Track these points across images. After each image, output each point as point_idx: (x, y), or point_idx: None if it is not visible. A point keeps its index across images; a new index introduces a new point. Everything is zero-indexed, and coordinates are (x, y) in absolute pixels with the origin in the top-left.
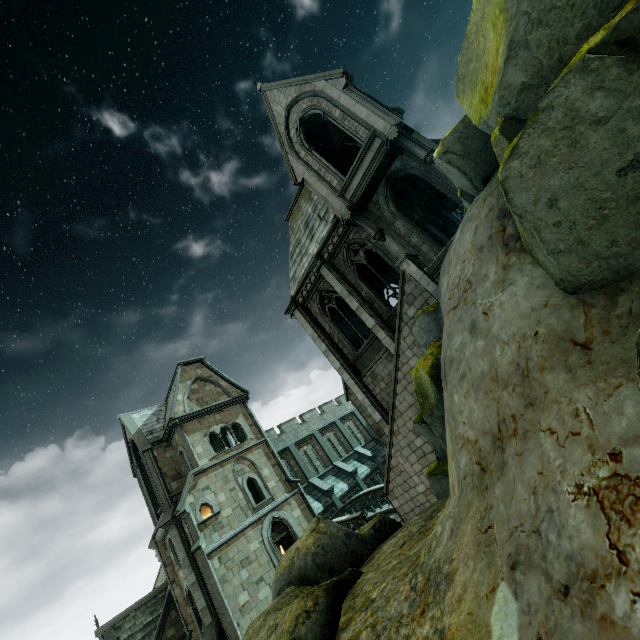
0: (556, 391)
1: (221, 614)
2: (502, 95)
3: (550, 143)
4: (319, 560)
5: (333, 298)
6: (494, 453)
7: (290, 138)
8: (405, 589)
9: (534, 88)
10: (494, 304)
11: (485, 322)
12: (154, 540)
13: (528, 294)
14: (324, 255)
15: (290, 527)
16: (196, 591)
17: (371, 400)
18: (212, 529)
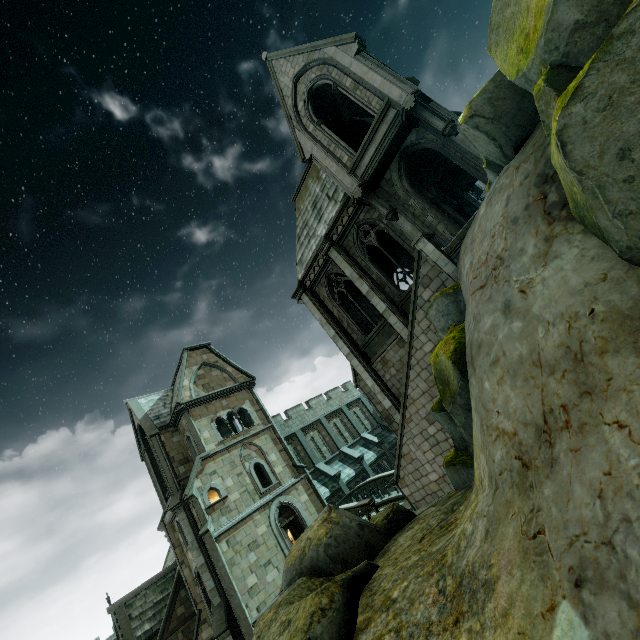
0: (624, 378)
1: (230, 596)
2: (549, 38)
3: (627, 78)
4: (332, 551)
5: (342, 282)
6: (539, 447)
7: (298, 111)
8: (432, 592)
9: (590, 26)
10: (534, 281)
11: (523, 301)
12: (163, 522)
13: (579, 267)
14: (333, 237)
15: (297, 512)
16: (205, 573)
17: (381, 387)
18: (220, 513)
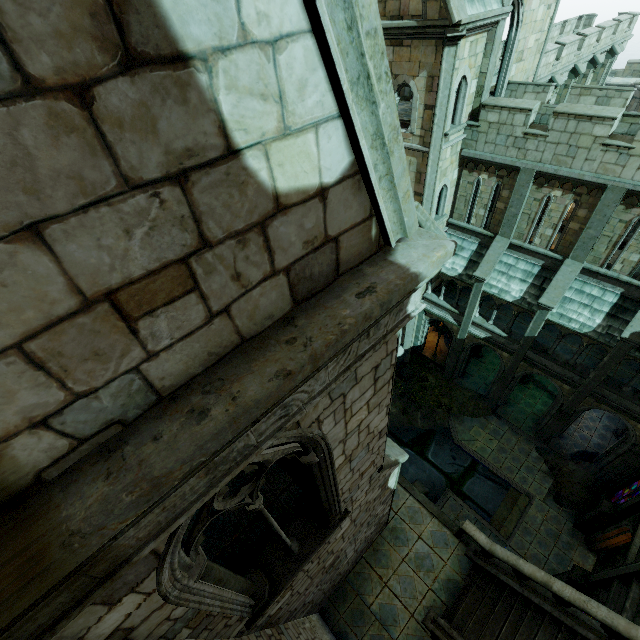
0: None
1: None
2: None
3: None
4: None
5: None
6: None
7: None
8: None
9: None
10: None
11: None
12: None
13: None
14: None
15: None
16: None
17: None
18: None
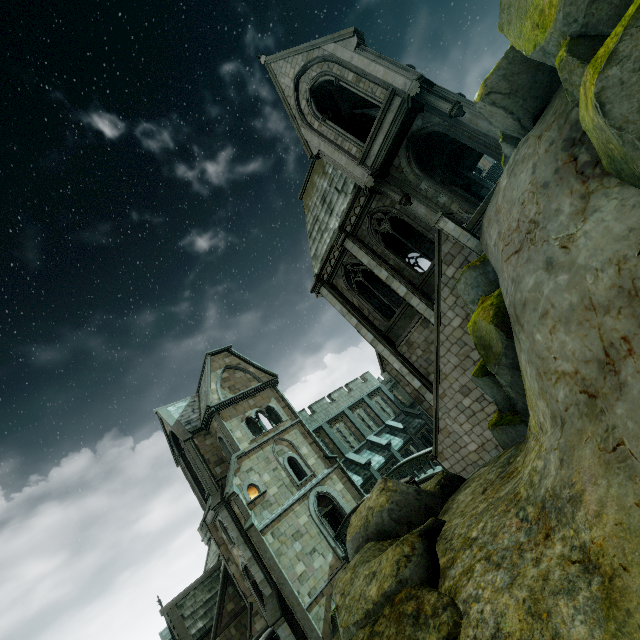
0: None
1: (281, 584)
2: (568, 12)
3: None
4: (395, 515)
5: (359, 271)
6: (604, 378)
7: (301, 110)
8: (513, 522)
9: None
10: (575, 235)
11: (566, 256)
12: (205, 523)
13: (621, 216)
14: (347, 228)
15: (335, 500)
16: (253, 566)
17: (409, 368)
18: (261, 507)
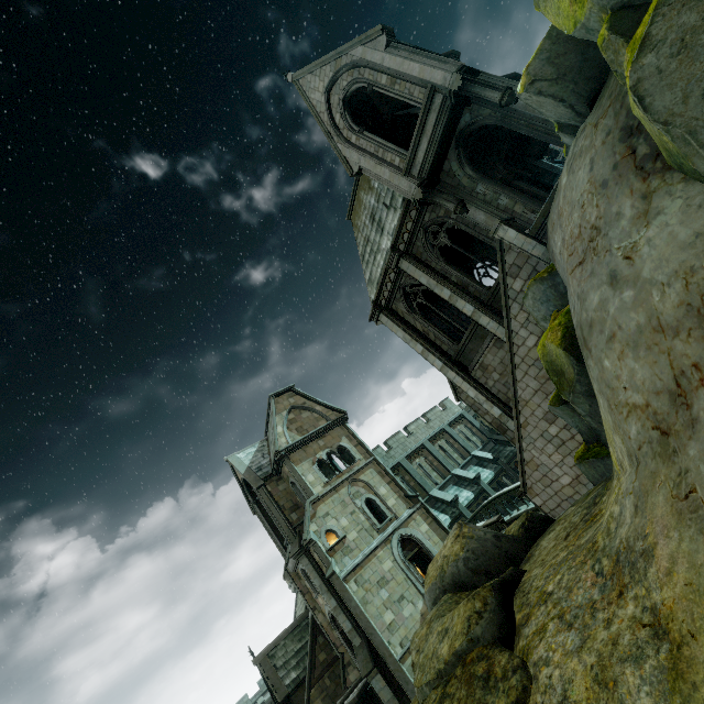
0: None
1: (370, 634)
2: None
3: (697, 16)
4: (472, 565)
5: (419, 292)
6: (676, 412)
7: (336, 125)
8: (588, 576)
9: None
10: (638, 244)
11: (630, 268)
12: (287, 571)
13: (686, 219)
14: (400, 247)
15: (420, 543)
16: (339, 615)
17: (485, 395)
18: (341, 554)
